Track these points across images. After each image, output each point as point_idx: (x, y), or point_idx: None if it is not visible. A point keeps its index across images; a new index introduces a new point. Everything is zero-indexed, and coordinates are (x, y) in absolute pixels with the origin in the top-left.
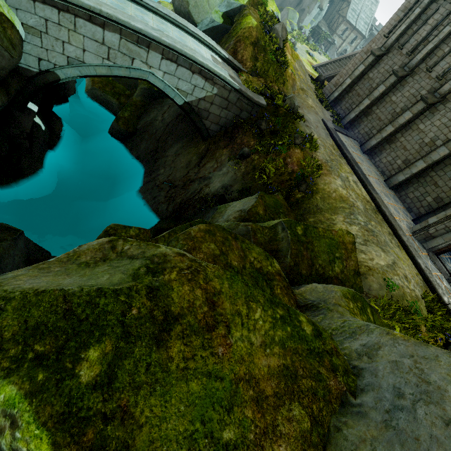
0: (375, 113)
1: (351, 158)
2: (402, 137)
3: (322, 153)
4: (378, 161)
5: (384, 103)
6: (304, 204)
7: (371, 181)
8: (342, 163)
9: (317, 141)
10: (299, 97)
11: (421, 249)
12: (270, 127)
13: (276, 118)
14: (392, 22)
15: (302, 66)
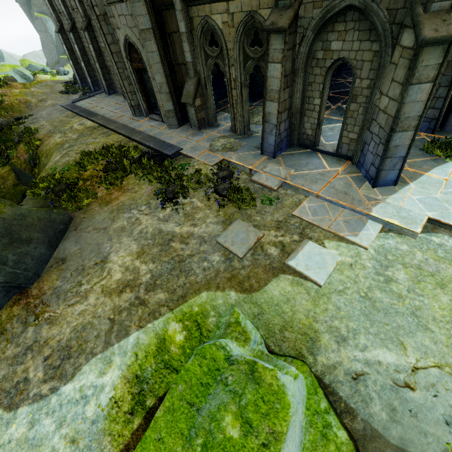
0: (94, 64)
1: (79, 111)
2: (108, 63)
3: (46, 130)
4: (119, 90)
5: (89, 53)
6: (39, 171)
7: (103, 110)
8: (73, 120)
9: (43, 125)
10: (36, 108)
11: (141, 119)
12: (4, 149)
13: (1, 140)
14: (45, 3)
15: (49, 83)
